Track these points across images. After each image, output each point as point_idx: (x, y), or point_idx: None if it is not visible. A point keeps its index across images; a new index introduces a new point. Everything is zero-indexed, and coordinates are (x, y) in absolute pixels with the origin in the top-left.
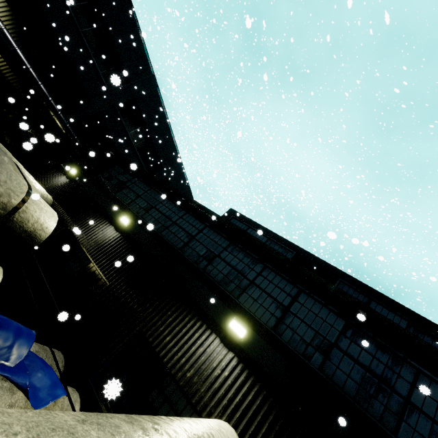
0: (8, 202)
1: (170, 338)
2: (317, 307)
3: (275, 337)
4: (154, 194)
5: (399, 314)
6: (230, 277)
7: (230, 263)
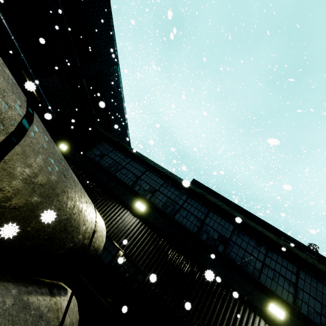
0: (90, 229)
1: (226, 325)
2: (314, 282)
3: (301, 313)
4: (152, 176)
5: (321, 262)
6: (246, 259)
7: (241, 246)
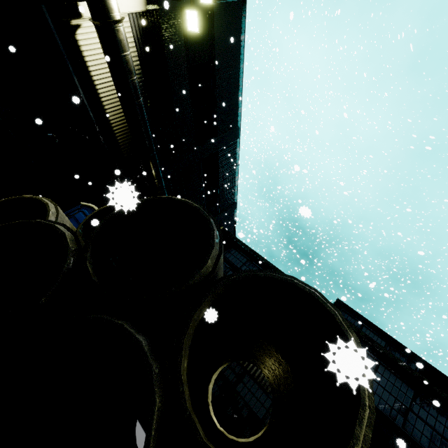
0: None
1: None
2: None
3: None
4: None
5: None
6: (436, 442)
7: (427, 421)
